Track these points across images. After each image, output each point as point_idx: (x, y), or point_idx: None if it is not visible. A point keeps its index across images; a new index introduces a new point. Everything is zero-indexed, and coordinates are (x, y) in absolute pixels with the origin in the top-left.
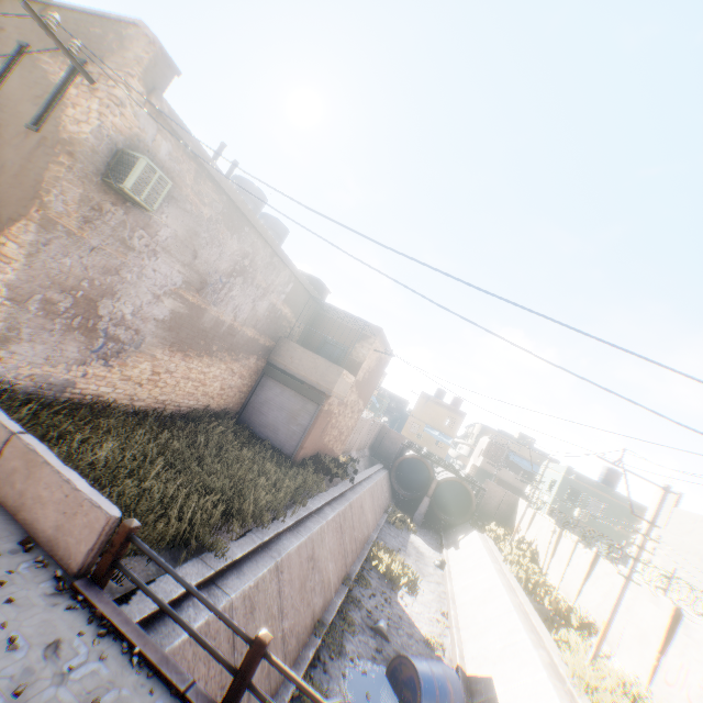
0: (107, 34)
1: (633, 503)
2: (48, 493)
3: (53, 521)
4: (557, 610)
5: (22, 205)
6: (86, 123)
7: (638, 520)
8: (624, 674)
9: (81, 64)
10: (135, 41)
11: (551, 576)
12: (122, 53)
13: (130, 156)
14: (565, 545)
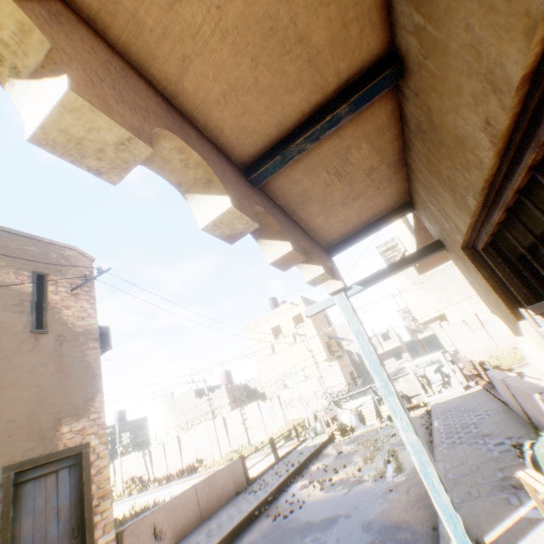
0: (46, 251)
1: (140, 419)
2: (224, 479)
3: (231, 484)
4: (188, 469)
5: (87, 387)
6: (89, 317)
7: (146, 425)
8: (225, 453)
9: (44, 275)
10: (79, 259)
11: (160, 473)
12: (75, 267)
13: (99, 328)
14: (157, 451)
